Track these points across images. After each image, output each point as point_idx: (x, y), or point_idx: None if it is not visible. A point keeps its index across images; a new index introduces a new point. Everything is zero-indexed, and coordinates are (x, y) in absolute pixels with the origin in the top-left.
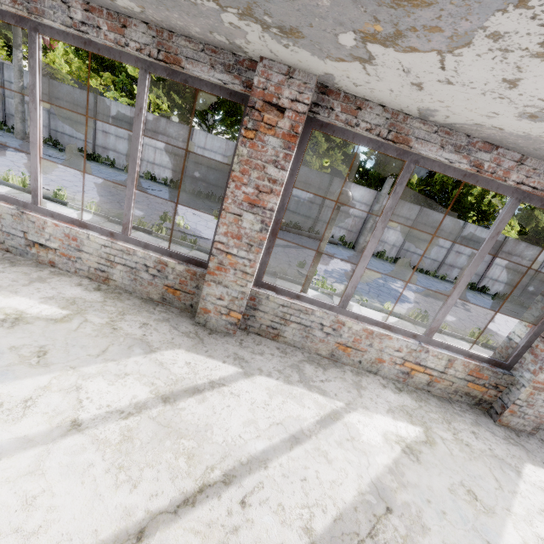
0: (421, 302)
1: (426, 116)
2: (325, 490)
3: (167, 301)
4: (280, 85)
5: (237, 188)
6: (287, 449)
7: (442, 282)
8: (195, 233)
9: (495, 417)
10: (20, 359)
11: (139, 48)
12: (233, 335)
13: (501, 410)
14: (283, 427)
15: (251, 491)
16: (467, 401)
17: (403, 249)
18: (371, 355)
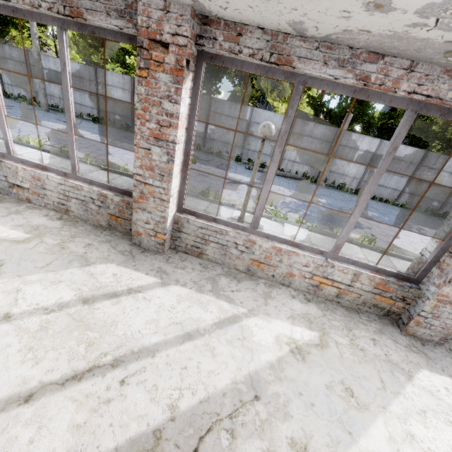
0: (373, 227)
1: (302, 32)
2: (201, 378)
3: (113, 227)
4: (160, 21)
5: (142, 124)
6: (178, 343)
7: (401, 210)
8: None
9: (402, 327)
10: None
11: (49, 7)
12: (162, 253)
13: (407, 321)
14: (181, 326)
15: (133, 374)
16: (376, 312)
17: (363, 181)
18: (282, 270)
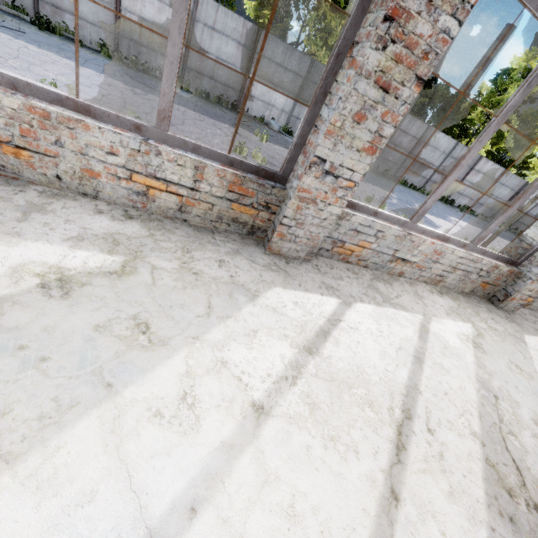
0: (441, 225)
1: None
2: None
3: (473, 292)
4: None
5: None
6: None
7: None
8: (275, 168)
9: None
10: (523, 377)
11: None
12: (515, 311)
13: None
14: None
15: None
16: None
17: (402, 167)
18: None
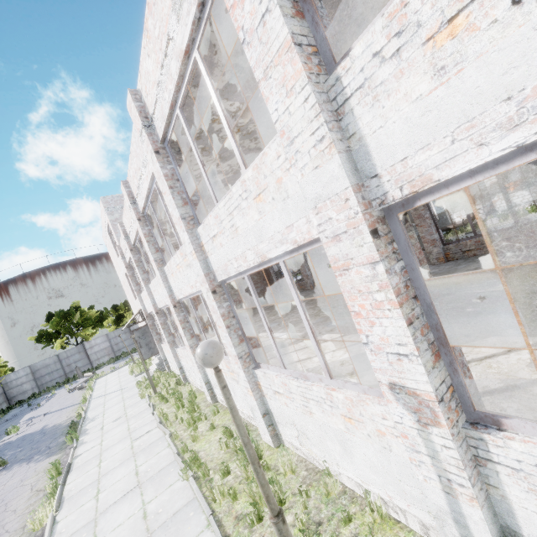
0: None
1: None
2: None
3: None
4: None
5: None
6: None
7: None
8: None
9: None
10: None
11: None
12: None
13: None
14: None
15: None
16: None
17: None
18: None
